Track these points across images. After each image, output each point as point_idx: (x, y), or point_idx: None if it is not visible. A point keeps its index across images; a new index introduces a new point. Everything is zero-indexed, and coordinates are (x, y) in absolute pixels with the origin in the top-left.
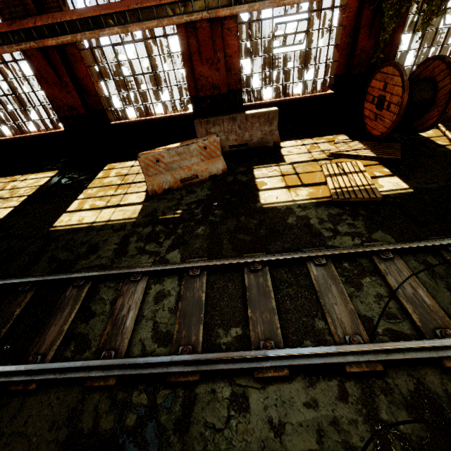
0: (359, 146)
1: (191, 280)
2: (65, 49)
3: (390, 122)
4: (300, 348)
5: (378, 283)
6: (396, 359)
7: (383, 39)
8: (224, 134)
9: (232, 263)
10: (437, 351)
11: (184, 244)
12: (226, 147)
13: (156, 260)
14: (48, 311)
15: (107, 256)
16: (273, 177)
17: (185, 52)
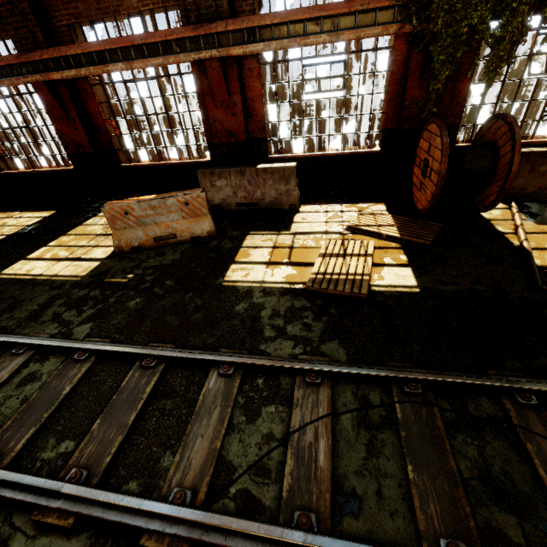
0: (388, 221)
1: (71, 365)
2: (77, 84)
3: (430, 194)
4: (102, 491)
5: (280, 417)
6: (211, 542)
7: (435, 90)
8: (232, 190)
9: (125, 353)
10: (274, 546)
11: (104, 318)
12: (233, 205)
13: (60, 332)
14: None
15: (19, 317)
16: (261, 249)
17: (201, 93)
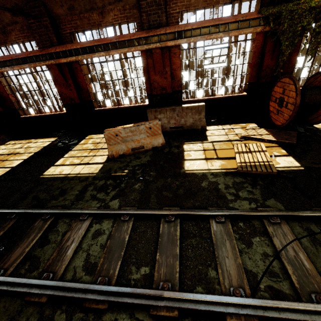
0: (264, 132)
1: (121, 223)
2: (72, 64)
3: (288, 116)
4: (190, 293)
5: (265, 243)
6: (272, 316)
7: (282, 60)
8: (167, 119)
9: (153, 214)
10: (310, 315)
11: (124, 195)
12: (168, 128)
13: (101, 205)
14: (20, 236)
15: (70, 199)
16: (197, 151)
17: (145, 67)
